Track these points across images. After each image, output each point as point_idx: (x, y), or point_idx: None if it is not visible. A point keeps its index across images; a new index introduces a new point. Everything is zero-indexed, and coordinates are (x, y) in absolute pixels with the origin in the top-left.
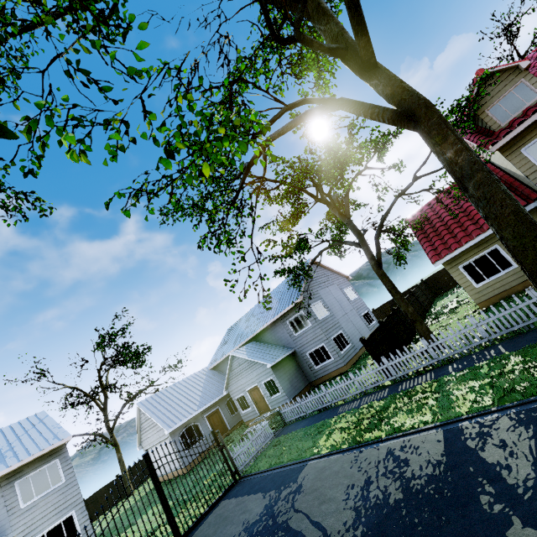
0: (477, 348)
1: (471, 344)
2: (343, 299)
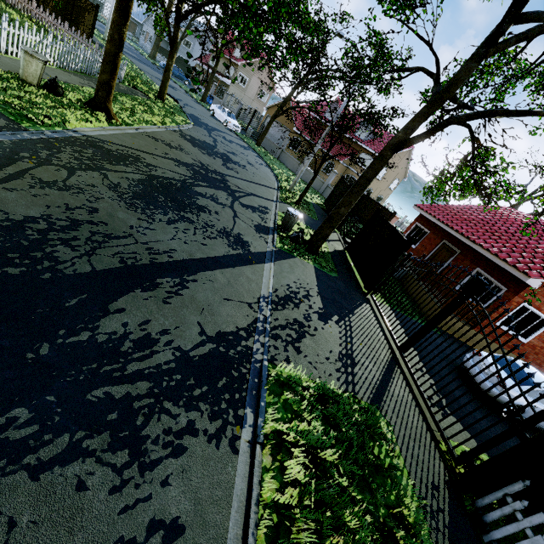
0: None
1: None
2: None
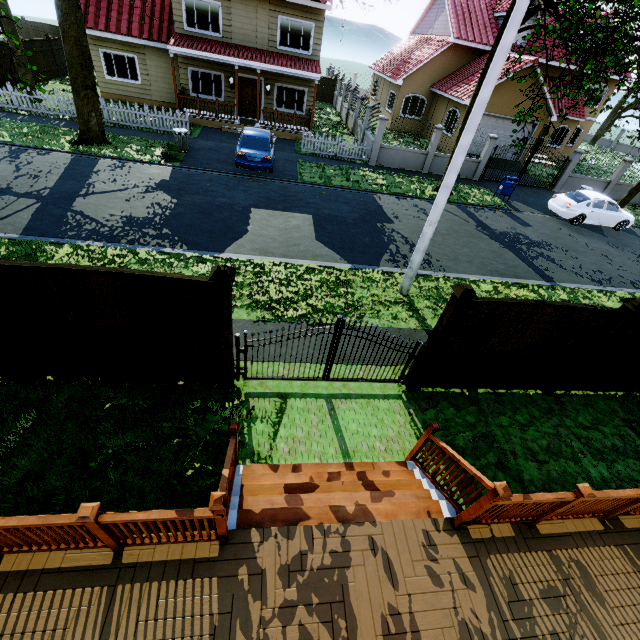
0: (54, 117)
1: (50, 111)
2: None
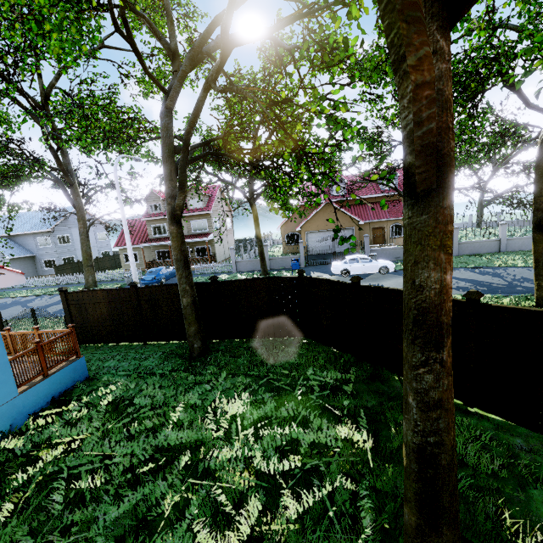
0: None
1: None
2: (92, 239)
